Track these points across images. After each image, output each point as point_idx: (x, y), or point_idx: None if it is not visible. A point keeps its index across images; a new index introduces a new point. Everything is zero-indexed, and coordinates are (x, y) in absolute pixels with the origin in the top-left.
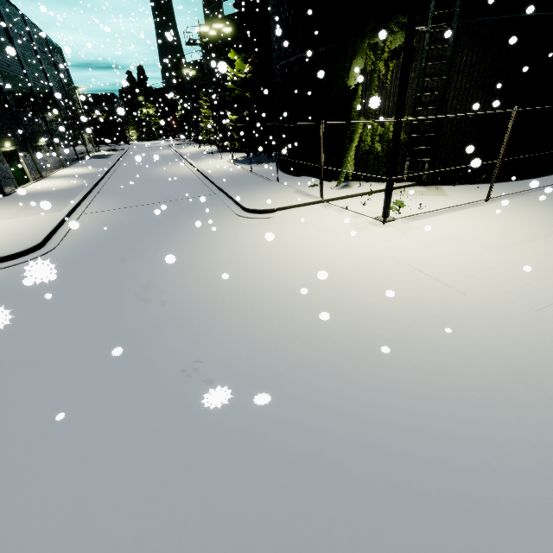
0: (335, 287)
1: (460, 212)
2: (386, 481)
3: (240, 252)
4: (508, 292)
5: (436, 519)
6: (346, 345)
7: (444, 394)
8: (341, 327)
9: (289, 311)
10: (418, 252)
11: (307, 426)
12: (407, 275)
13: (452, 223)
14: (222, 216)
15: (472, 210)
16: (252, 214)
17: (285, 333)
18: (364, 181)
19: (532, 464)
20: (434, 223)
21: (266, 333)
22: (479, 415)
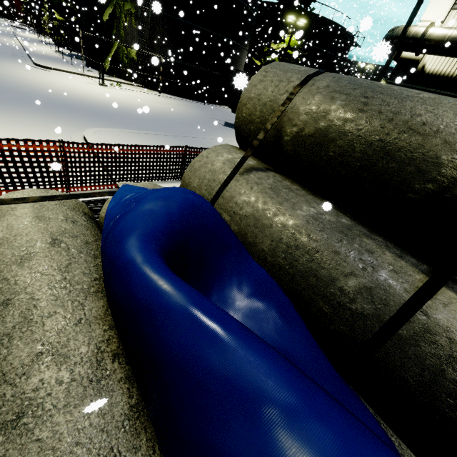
0: (49, 84)
1: (140, 94)
2: (18, 92)
3: (16, 70)
4: (109, 99)
5: (24, 95)
6: (34, 87)
7: (52, 95)
8: (38, 86)
9: (21, 80)
10: (99, 91)
11: (4, 86)
12: (83, 91)
13: (128, 93)
14: (19, 62)
15: (146, 95)
16: (38, 67)
17: (14, 81)
18: (121, 78)
19: (57, 100)
20: (121, 91)
21: (7, 80)
22: (56, 97)
